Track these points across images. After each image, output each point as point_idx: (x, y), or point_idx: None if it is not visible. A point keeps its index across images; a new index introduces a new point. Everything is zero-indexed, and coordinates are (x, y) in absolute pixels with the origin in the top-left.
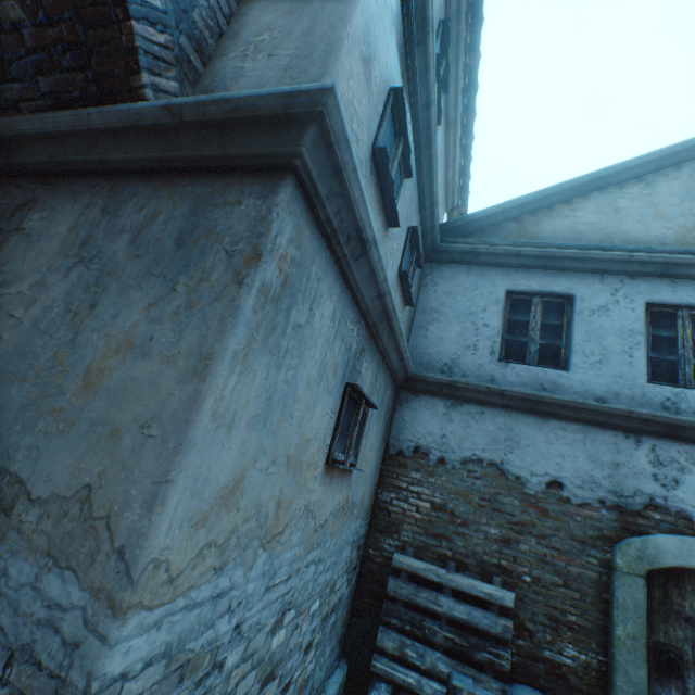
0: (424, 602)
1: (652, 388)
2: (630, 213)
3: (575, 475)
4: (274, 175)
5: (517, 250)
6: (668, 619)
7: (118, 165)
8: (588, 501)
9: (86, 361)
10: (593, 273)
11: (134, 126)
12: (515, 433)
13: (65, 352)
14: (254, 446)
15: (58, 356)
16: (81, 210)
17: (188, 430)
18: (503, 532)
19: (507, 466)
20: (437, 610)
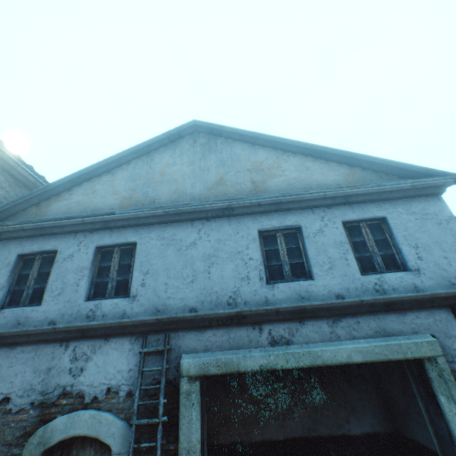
0: None
1: (85, 304)
2: (101, 192)
3: (21, 387)
4: None
5: (21, 226)
6: None
7: None
8: (24, 406)
9: None
10: (72, 233)
11: None
12: None
13: None
14: None
15: None
16: None
17: None
18: None
19: None
20: None
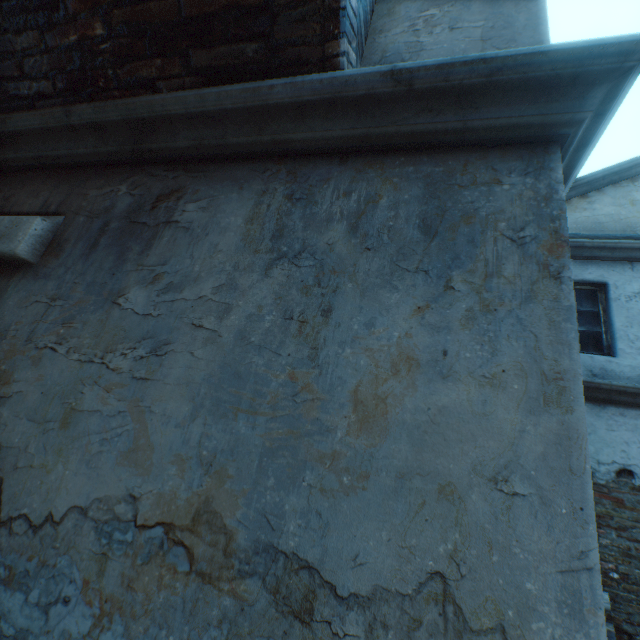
0: None
1: None
2: None
3: None
4: (533, 149)
5: None
6: None
7: (296, 146)
8: None
9: (346, 384)
10: (622, 261)
11: (333, 98)
12: None
13: (306, 373)
14: None
15: (296, 379)
16: (255, 197)
17: (581, 486)
18: None
19: None
20: None
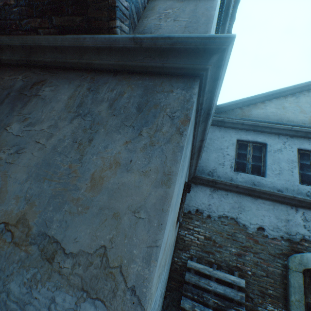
0: (203, 284)
1: (301, 186)
2: (289, 109)
3: (269, 224)
4: (189, 78)
5: (242, 121)
6: None
7: (96, 66)
8: (275, 236)
9: (90, 171)
10: (275, 134)
11: (110, 47)
12: (242, 204)
13: (76, 165)
14: (172, 219)
15: (71, 167)
16: (75, 87)
17: (164, 215)
18: (238, 251)
19: (239, 219)
20: (209, 288)
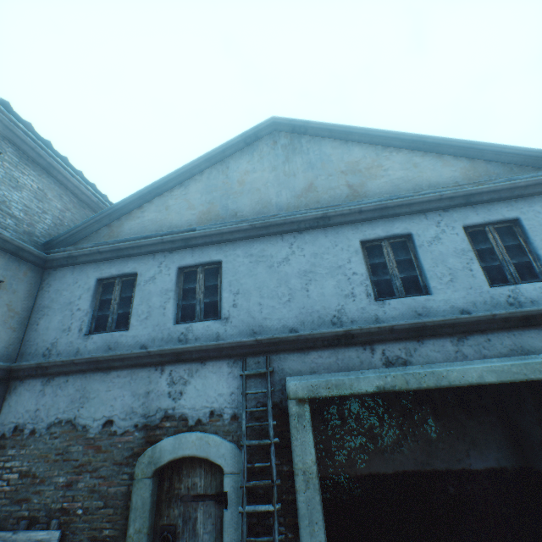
0: None
1: (175, 328)
2: (175, 208)
3: (122, 410)
4: None
5: (97, 249)
6: (171, 503)
7: None
8: (128, 428)
9: None
10: (150, 254)
11: None
12: (88, 390)
13: None
14: None
15: None
16: None
17: None
18: (69, 478)
19: (79, 419)
20: None
